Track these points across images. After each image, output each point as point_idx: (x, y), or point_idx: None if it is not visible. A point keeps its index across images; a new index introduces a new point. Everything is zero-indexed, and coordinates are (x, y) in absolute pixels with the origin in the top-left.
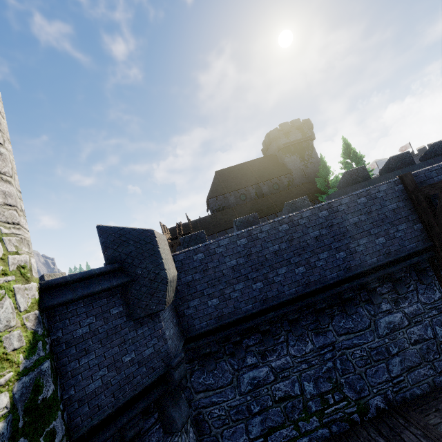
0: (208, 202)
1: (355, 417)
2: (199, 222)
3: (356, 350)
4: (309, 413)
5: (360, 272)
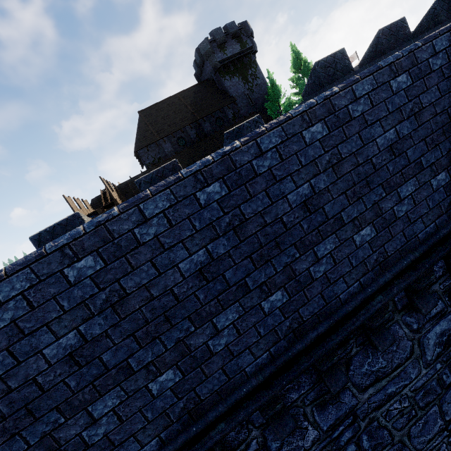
0: (138, 155)
1: None
2: (131, 184)
3: (392, 404)
4: None
5: (407, 265)
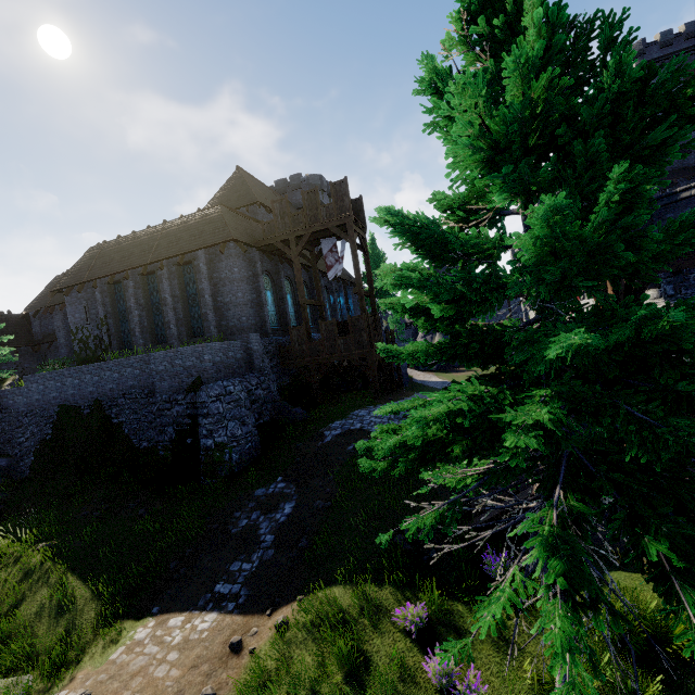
0: (250, 208)
1: None
2: None
3: None
4: None
5: None
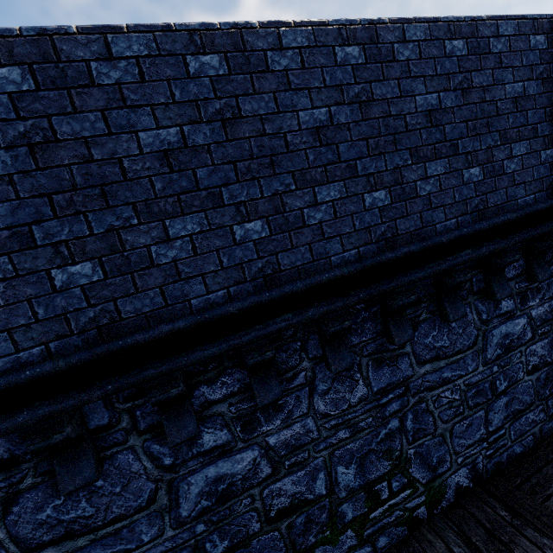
0: None
1: (420, 513)
2: None
3: (444, 391)
4: (339, 526)
5: (503, 222)
